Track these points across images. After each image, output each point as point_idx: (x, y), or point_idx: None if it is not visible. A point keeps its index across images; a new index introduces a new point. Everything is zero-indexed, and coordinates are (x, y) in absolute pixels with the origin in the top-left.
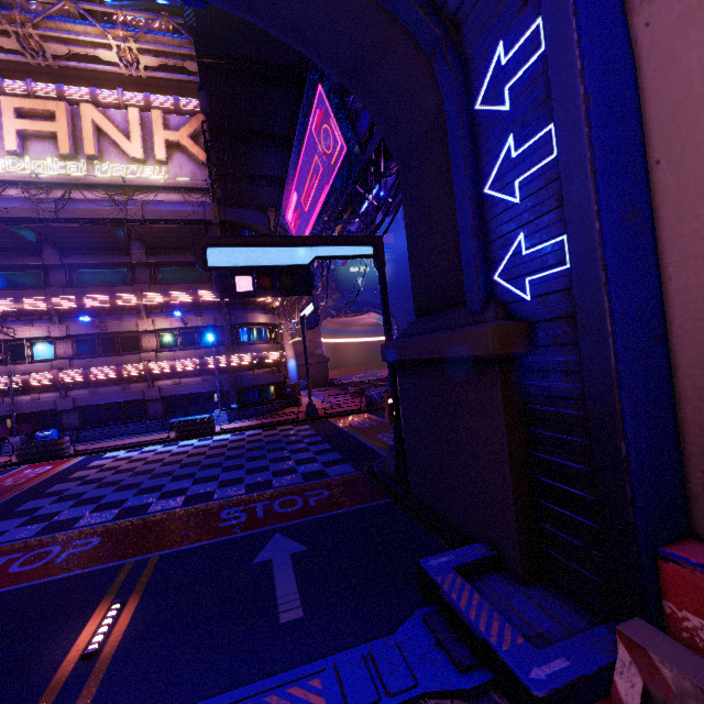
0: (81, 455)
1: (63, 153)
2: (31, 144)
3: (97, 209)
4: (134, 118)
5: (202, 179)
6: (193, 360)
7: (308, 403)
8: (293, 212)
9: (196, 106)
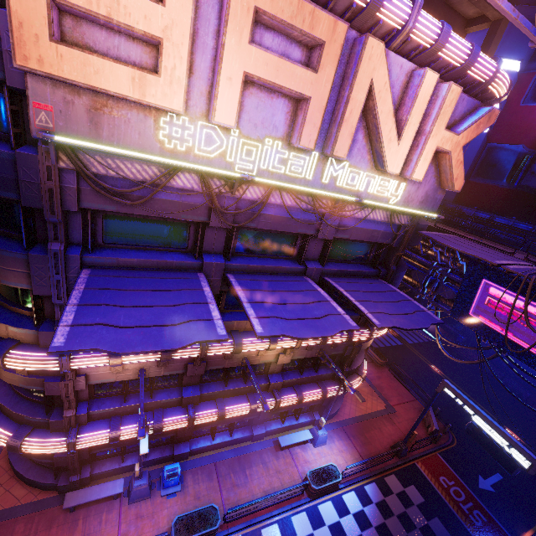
0: (234, 532)
1: (303, 145)
2: (246, 99)
3: (285, 217)
4: (425, 94)
5: (438, 215)
6: (317, 394)
7: (403, 445)
8: (520, 307)
9: (485, 73)
